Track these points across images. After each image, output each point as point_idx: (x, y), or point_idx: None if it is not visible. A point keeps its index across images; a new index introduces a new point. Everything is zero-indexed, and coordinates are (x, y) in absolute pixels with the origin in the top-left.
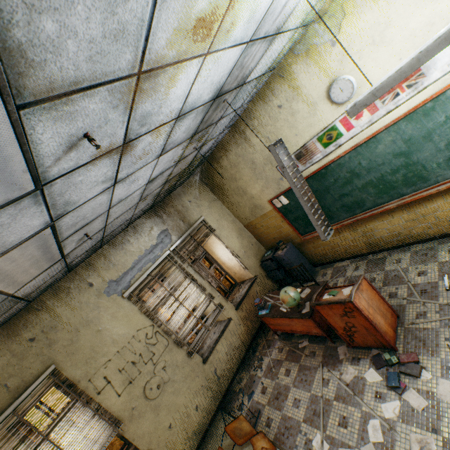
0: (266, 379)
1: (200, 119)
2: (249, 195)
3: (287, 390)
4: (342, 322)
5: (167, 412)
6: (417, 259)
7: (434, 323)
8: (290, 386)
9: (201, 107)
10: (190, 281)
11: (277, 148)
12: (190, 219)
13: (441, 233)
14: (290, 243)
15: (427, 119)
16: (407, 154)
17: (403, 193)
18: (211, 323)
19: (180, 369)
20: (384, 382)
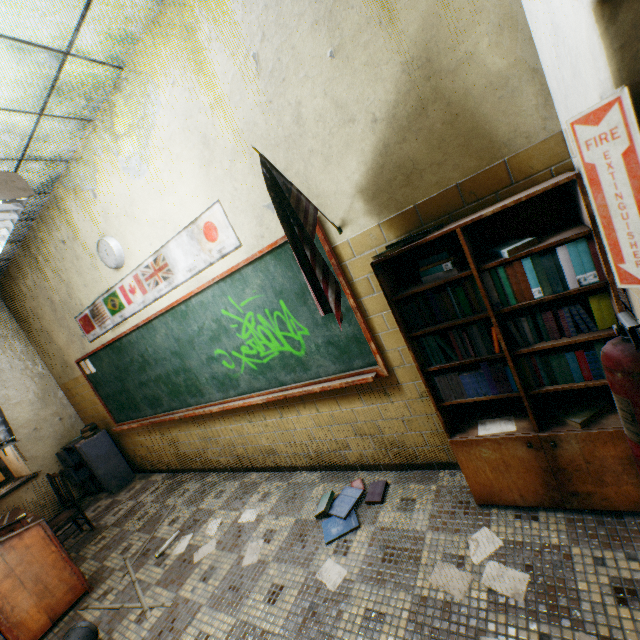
0: None
1: None
2: (57, 343)
3: None
4: None
5: None
6: (194, 496)
7: (99, 612)
8: None
9: None
10: None
11: None
12: None
13: (231, 465)
14: (104, 430)
15: (186, 323)
16: (182, 356)
17: (191, 403)
18: None
19: None
20: None
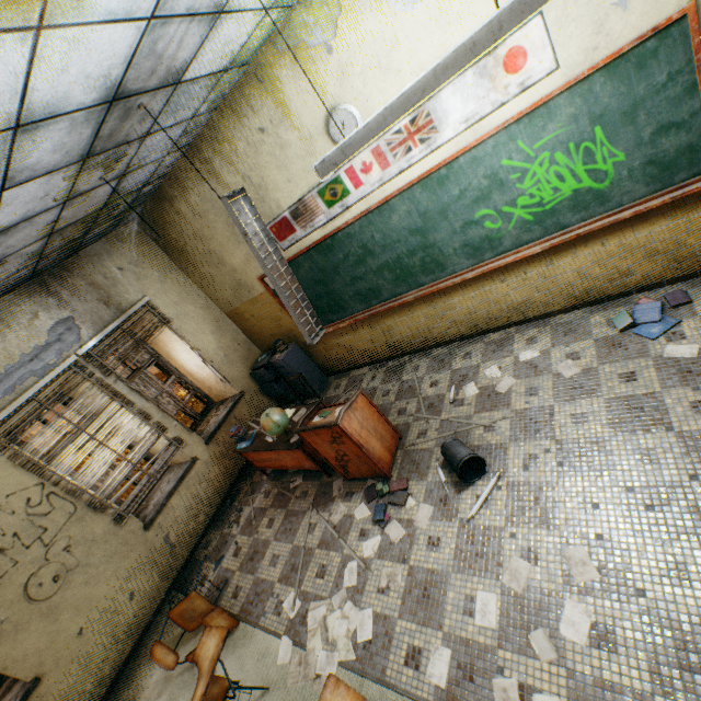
0: (243, 536)
1: (91, 133)
2: (228, 266)
3: (267, 546)
4: (333, 451)
5: (75, 613)
6: (434, 367)
7: (432, 442)
8: (270, 540)
9: (79, 112)
10: (122, 406)
11: (237, 203)
12: (123, 300)
13: (460, 335)
14: (294, 343)
15: (442, 190)
16: (424, 232)
17: (423, 283)
18: (162, 468)
19: (100, 545)
20: (372, 516)
